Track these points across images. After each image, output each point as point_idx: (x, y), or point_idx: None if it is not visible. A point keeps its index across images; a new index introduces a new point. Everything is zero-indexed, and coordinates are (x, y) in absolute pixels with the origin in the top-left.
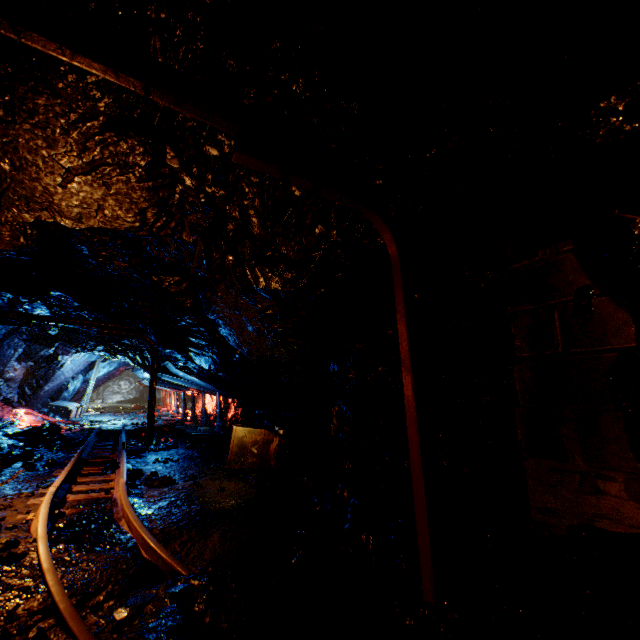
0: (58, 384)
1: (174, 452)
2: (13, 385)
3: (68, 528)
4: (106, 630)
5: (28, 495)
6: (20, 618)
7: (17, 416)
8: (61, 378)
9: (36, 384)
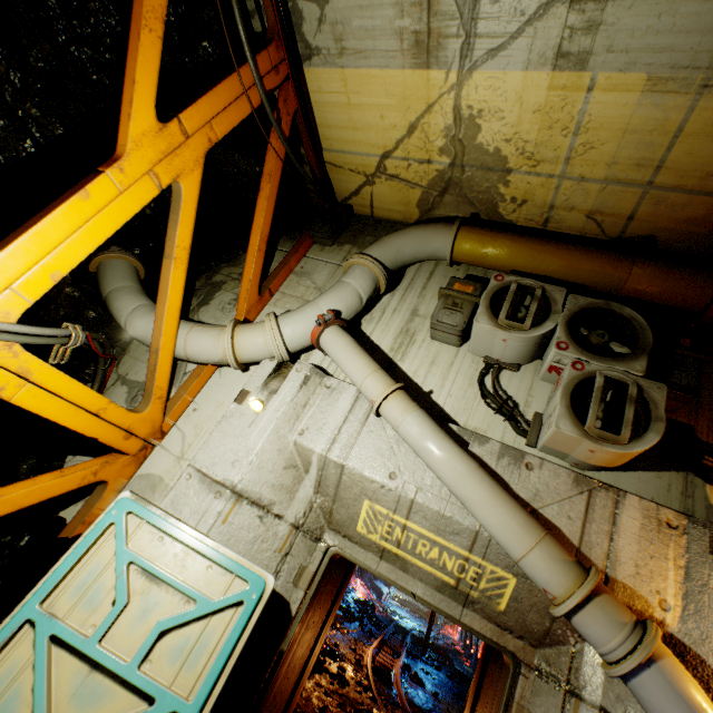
0: None
1: (436, 672)
2: None
3: (375, 668)
4: (382, 704)
5: (362, 643)
6: (363, 682)
7: (357, 584)
8: None
9: None
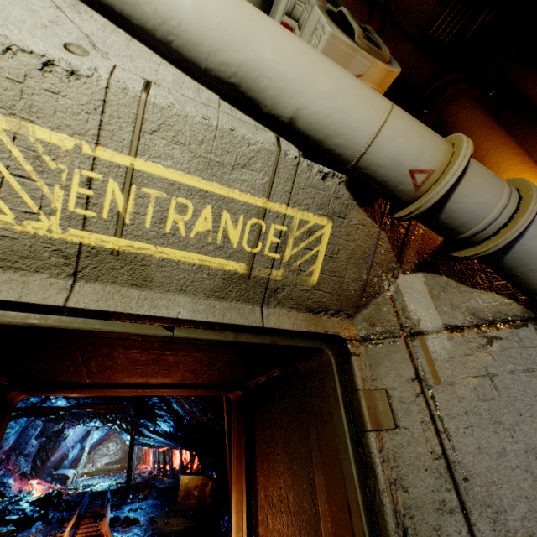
0: (61, 454)
1: (144, 503)
2: (29, 459)
3: None
4: None
5: None
6: None
7: (32, 486)
8: (64, 448)
9: (45, 456)
